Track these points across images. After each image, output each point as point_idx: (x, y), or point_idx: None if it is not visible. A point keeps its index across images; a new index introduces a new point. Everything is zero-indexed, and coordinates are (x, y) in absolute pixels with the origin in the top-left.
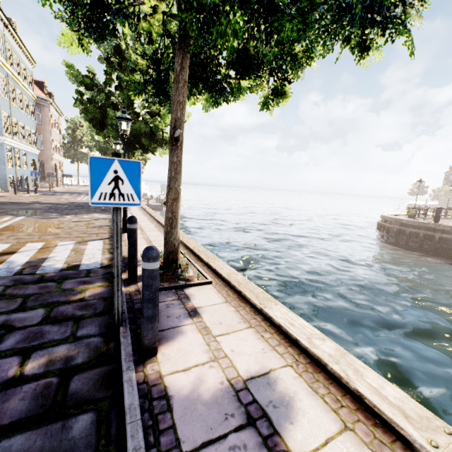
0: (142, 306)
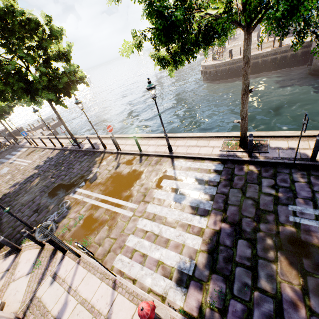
0: (317, 149)
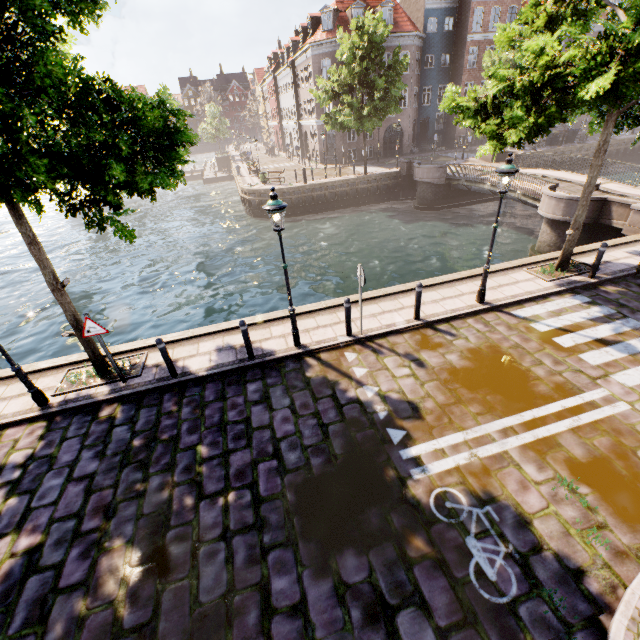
0: None
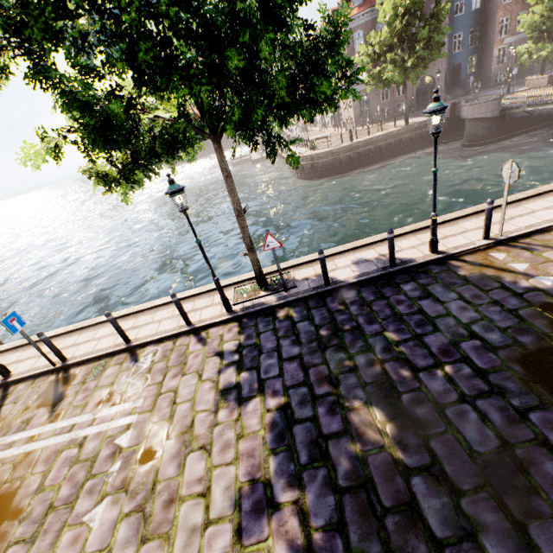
0: None
